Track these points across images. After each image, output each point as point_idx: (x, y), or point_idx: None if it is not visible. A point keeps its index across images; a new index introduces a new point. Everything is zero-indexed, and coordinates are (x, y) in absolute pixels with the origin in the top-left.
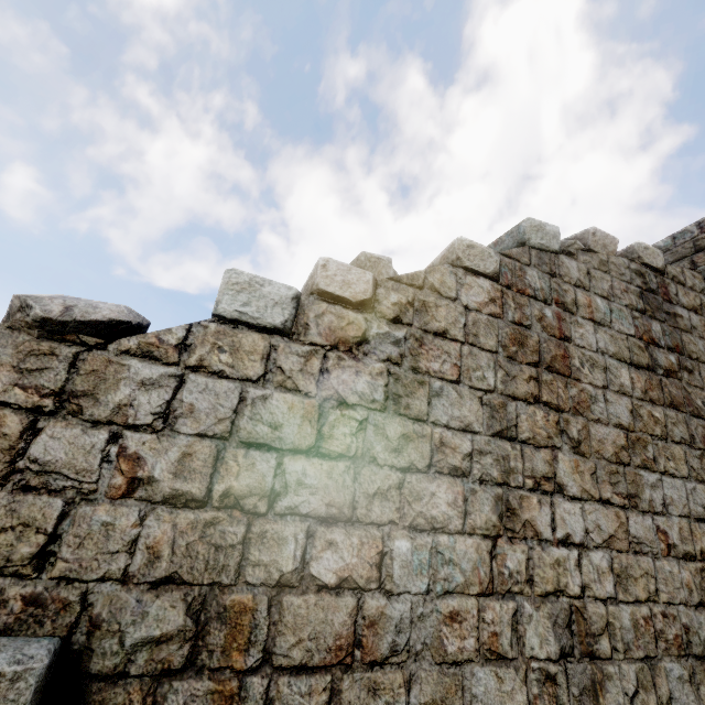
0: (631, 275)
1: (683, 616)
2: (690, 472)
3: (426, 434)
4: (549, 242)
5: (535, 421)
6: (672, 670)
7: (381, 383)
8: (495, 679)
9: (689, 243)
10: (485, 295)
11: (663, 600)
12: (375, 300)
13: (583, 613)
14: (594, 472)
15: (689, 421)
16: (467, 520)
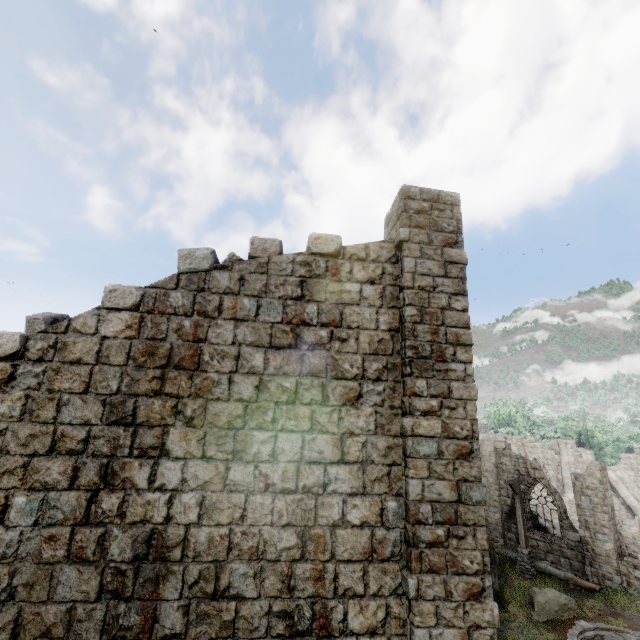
0: (294, 268)
1: (264, 533)
2: (313, 426)
3: (50, 431)
4: (198, 265)
5: (152, 409)
6: (238, 569)
7: (20, 405)
8: (76, 572)
9: (396, 212)
10: (122, 325)
11: (247, 523)
12: (23, 350)
13: (162, 533)
14: (201, 438)
15: (326, 384)
16: (74, 481)
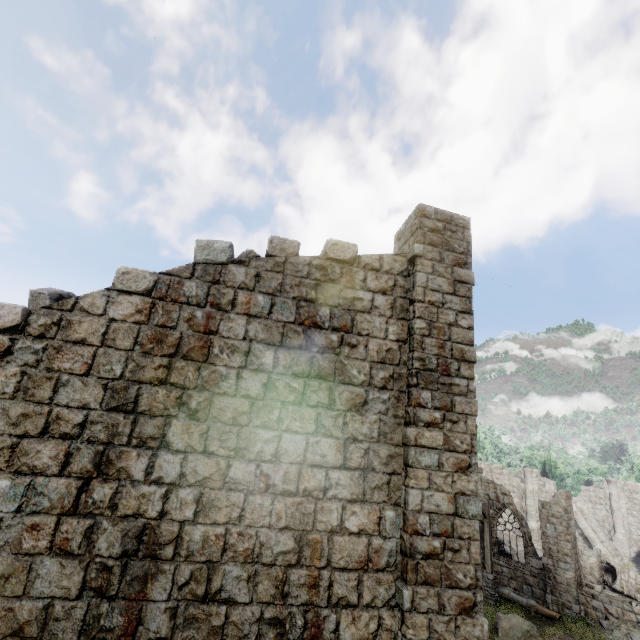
0: (310, 271)
1: (261, 535)
2: (317, 429)
3: (45, 412)
4: (216, 257)
5: (155, 398)
6: (231, 571)
7: (14, 381)
8: (58, 565)
9: (410, 228)
10: (132, 308)
11: (244, 524)
12: (23, 325)
13: (155, 529)
14: (204, 432)
15: (334, 388)
16: (65, 467)
